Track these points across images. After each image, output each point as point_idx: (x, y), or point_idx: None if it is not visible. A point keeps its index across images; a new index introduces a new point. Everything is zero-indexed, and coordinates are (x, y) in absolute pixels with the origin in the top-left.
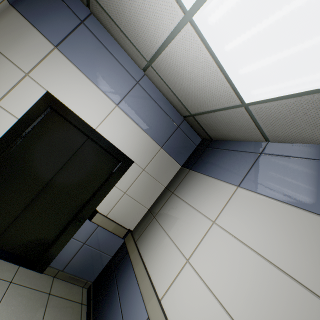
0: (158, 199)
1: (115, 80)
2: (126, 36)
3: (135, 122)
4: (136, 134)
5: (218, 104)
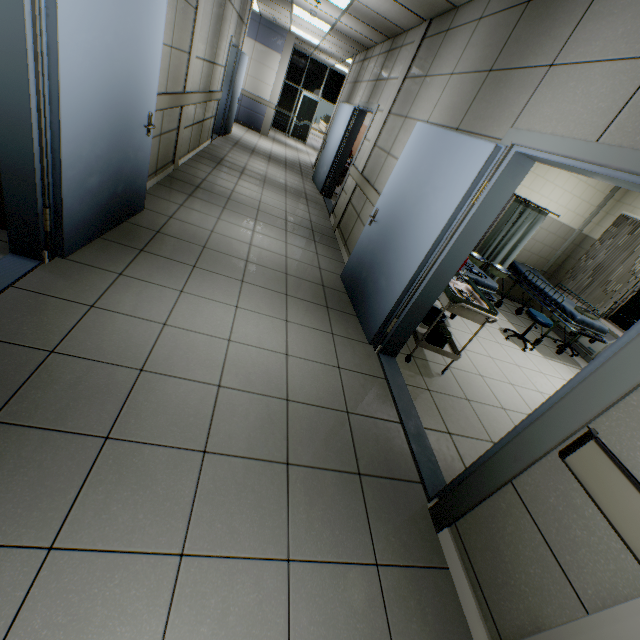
0: None
1: None
2: None
3: None
4: None
5: None
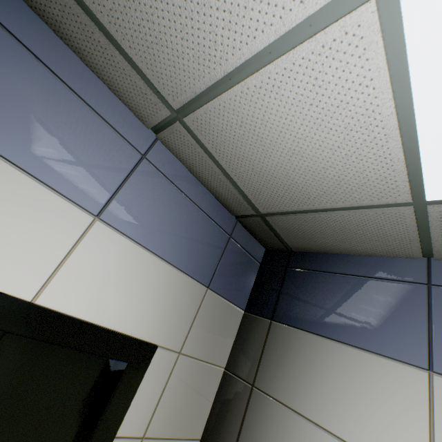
0: (217, 405)
1: (85, 152)
2: (115, 42)
3: (147, 249)
4: (153, 276)
5: (346, 199)
